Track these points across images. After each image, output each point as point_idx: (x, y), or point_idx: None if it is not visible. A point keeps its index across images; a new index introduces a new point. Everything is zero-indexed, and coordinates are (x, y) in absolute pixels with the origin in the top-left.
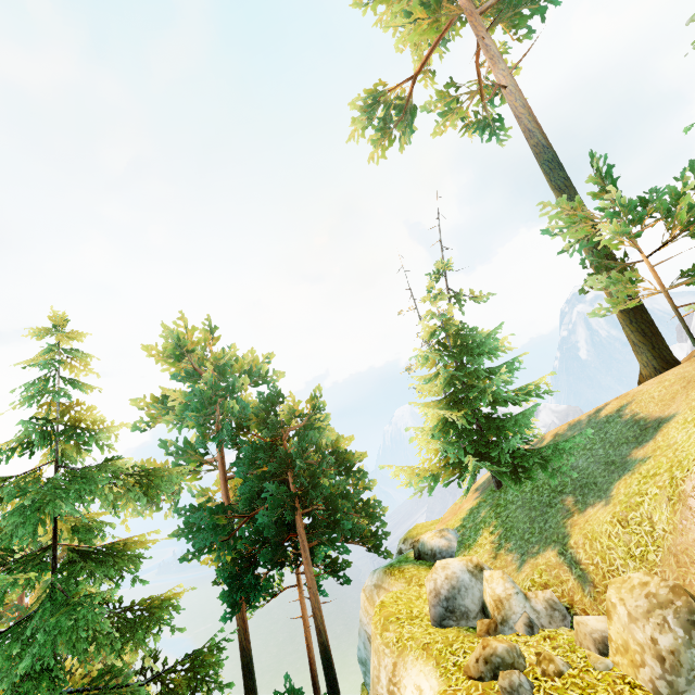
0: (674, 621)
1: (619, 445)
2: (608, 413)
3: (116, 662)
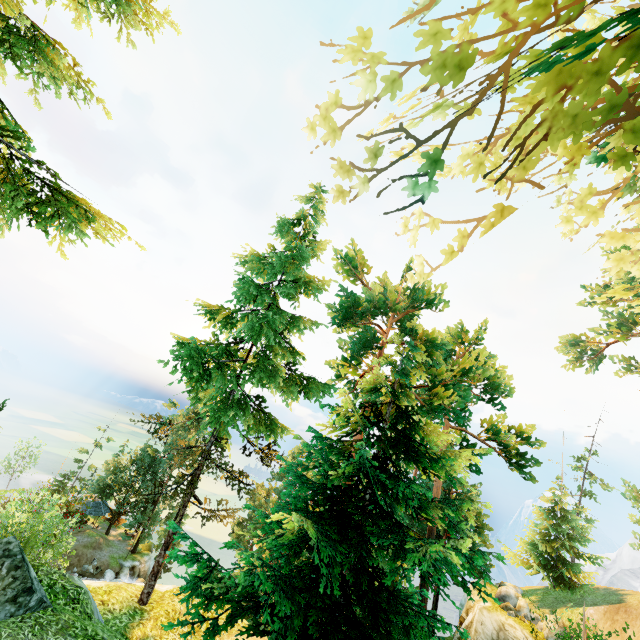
0: (556, 625)
1: (605, 602)
2: (621, 592)
3: None
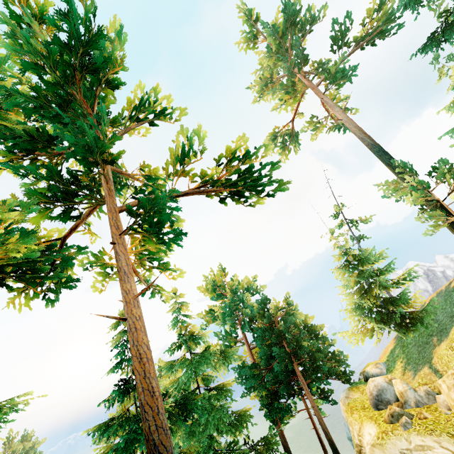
0: None
1: None
2: (453, 285)
3: (235, 438)
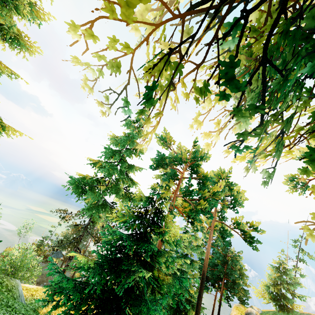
0: None
1: None
2: None
3: None
